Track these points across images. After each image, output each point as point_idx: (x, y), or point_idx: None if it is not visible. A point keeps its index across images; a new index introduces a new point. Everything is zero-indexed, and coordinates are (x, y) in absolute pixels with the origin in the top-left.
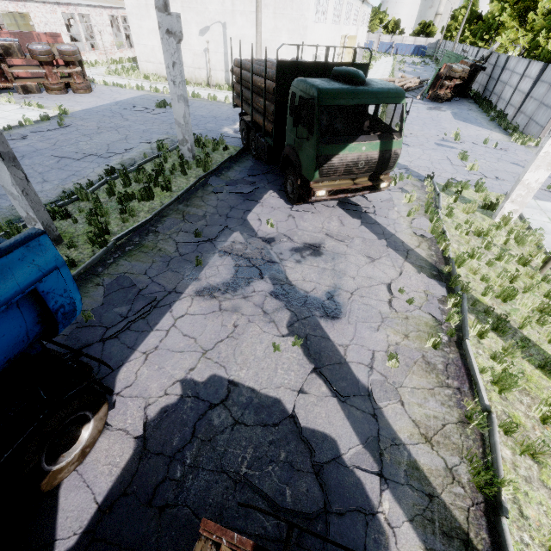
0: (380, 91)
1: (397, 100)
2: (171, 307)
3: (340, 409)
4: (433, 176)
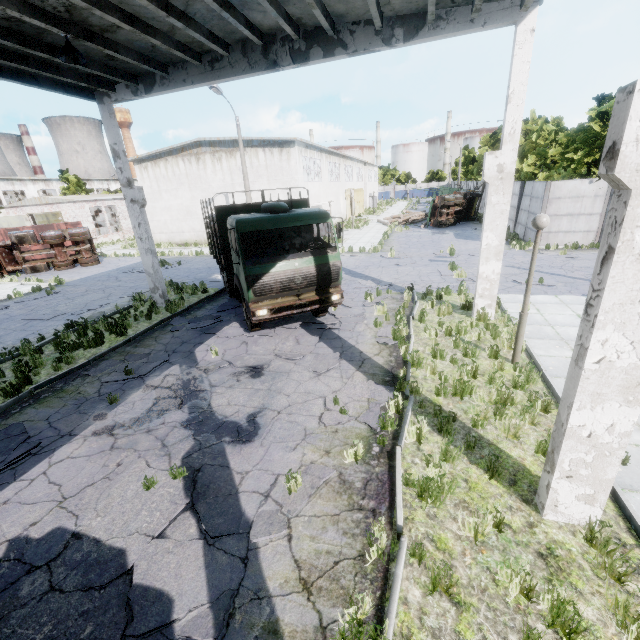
0: (301, 215)
1: (322, 220)
2: (54, 452)
3: (202, 555)
4: (413, 287)
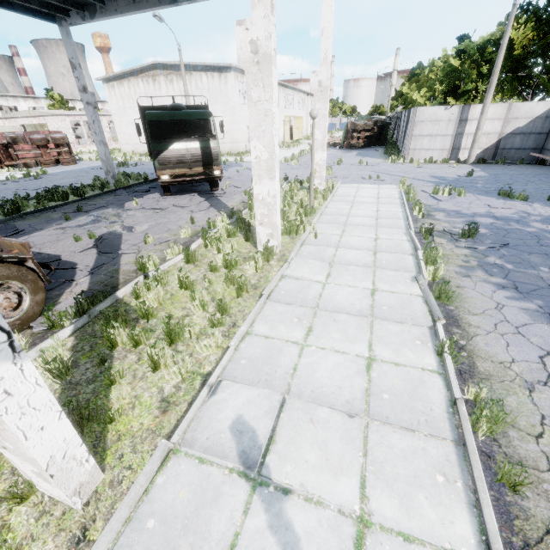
0: (191, 112)
1: (206, 117)
2: (32, 234)
3: (95, 257)
4: (288, 178)
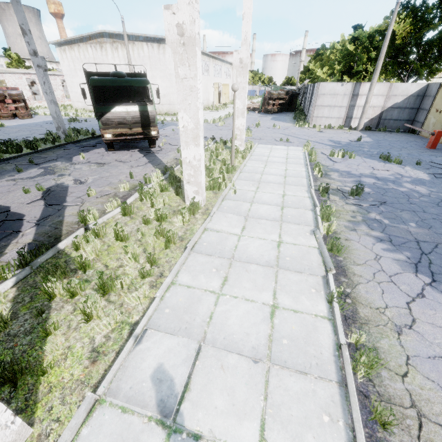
0: (131, 80)
1: (144, 84)
2: None
3: (42, 208)
4: (214, 138)
